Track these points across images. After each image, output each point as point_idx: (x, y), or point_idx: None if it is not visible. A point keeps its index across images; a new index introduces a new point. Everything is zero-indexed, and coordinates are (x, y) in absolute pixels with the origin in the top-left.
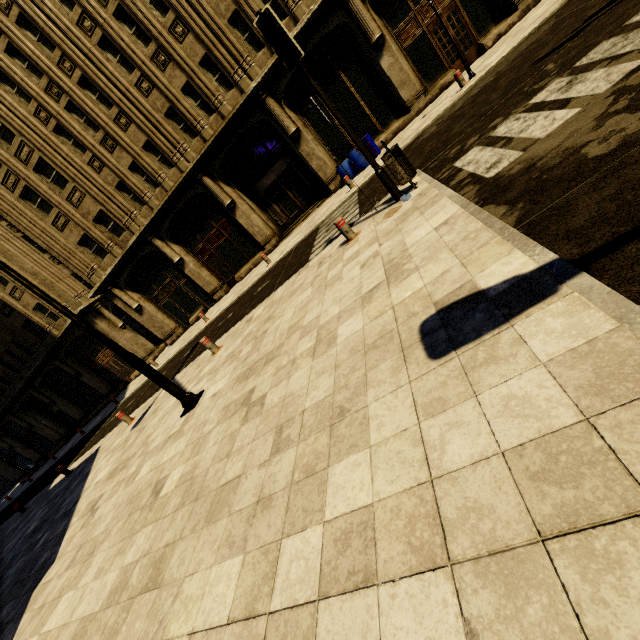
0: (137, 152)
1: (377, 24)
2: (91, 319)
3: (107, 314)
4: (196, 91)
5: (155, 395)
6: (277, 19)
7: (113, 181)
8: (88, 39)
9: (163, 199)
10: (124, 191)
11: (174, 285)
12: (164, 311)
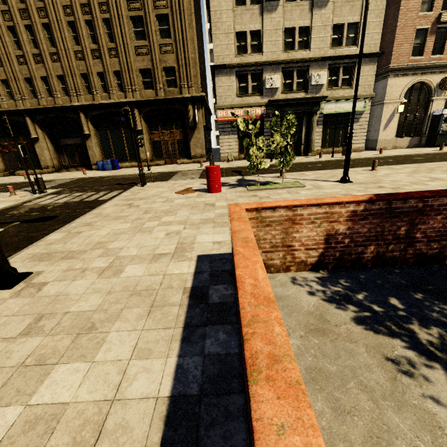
0: None
1: (142, 125)
2: None
3: None
4: (49, 83)
5: None
6: (8, 122)
7: None
8: (3, 20)
9: None
10: None
11: None
12: None
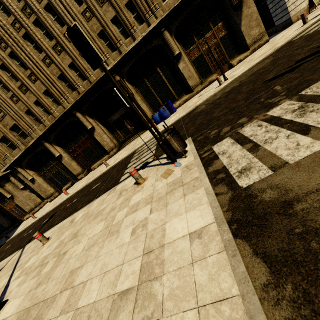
0: (39, 95)
1: (177, 47)
2: (2, 183)
3: (14, 181)
4: (77, 67)
5: (10, 257)
6: (83, 33)
7: (24, 109)
8: (17, 33)
9: (52, 122)
10: (30, 115)
11: (55, 168)
12: (48, 182)
